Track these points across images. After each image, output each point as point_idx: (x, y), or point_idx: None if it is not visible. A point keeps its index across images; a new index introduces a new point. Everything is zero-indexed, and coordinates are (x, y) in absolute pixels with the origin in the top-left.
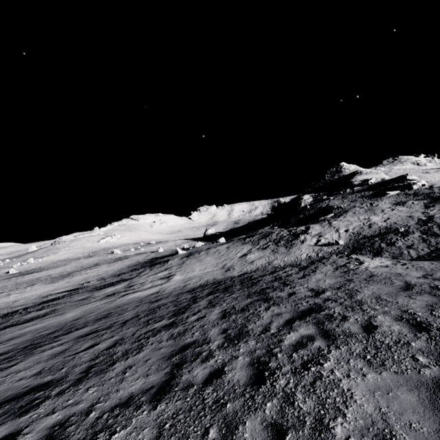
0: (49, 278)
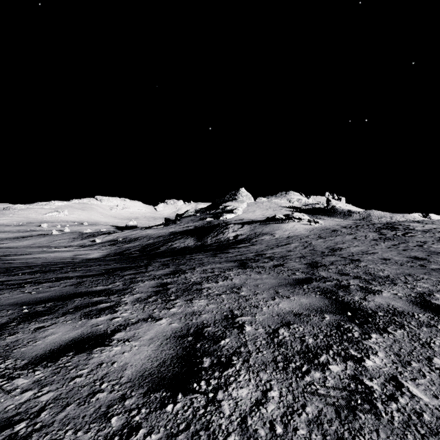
0: None
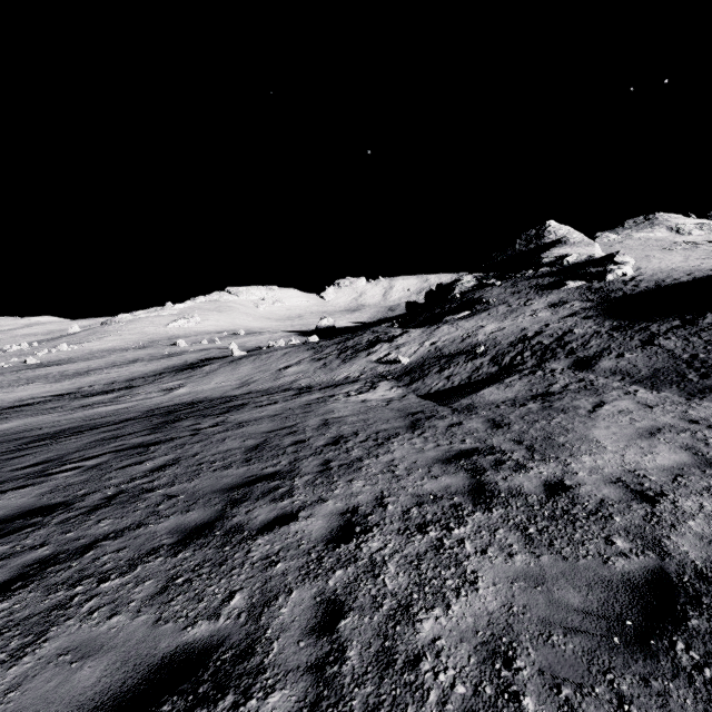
0: (57, 376)
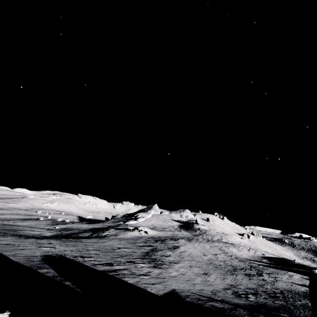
0: None
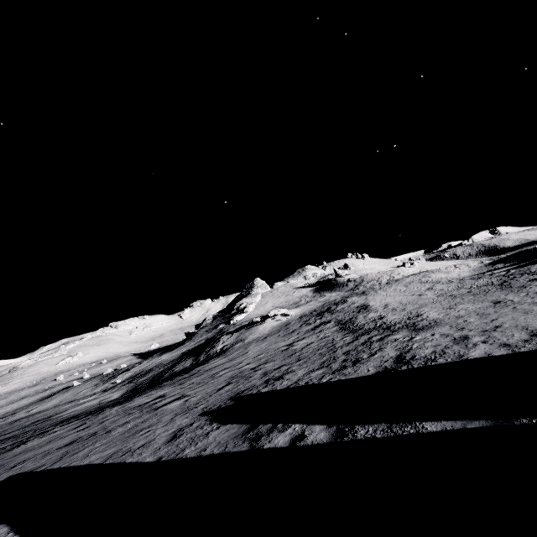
0: None
